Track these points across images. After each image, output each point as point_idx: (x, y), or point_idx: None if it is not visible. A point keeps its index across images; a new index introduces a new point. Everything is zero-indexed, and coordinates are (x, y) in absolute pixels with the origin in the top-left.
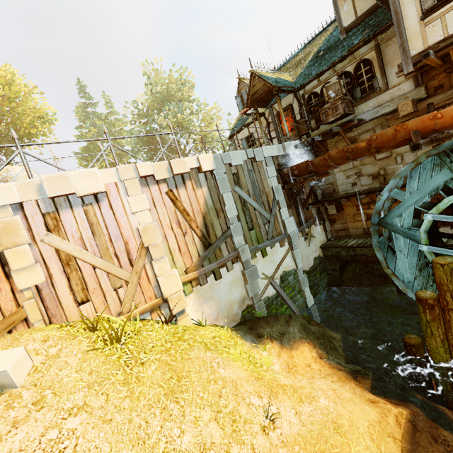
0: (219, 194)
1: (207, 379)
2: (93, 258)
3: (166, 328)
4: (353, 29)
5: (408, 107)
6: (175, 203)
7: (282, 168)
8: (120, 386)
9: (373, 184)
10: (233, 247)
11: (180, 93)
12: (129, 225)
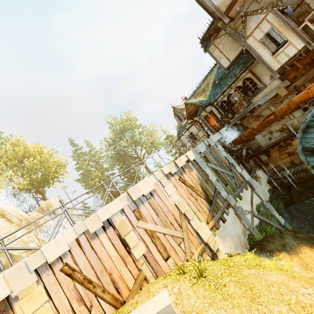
0: (202, 170)
1: (266, 285)
2: (162, 229)
3: (216, 262)
4: (231, 67)
5: (284, 91)
6: (185, 183)
7: (224, 145)
8: (224, 301)
9: (282, 135)
10: (223, 199)
11: (130, 125)
12: (170, 204)
